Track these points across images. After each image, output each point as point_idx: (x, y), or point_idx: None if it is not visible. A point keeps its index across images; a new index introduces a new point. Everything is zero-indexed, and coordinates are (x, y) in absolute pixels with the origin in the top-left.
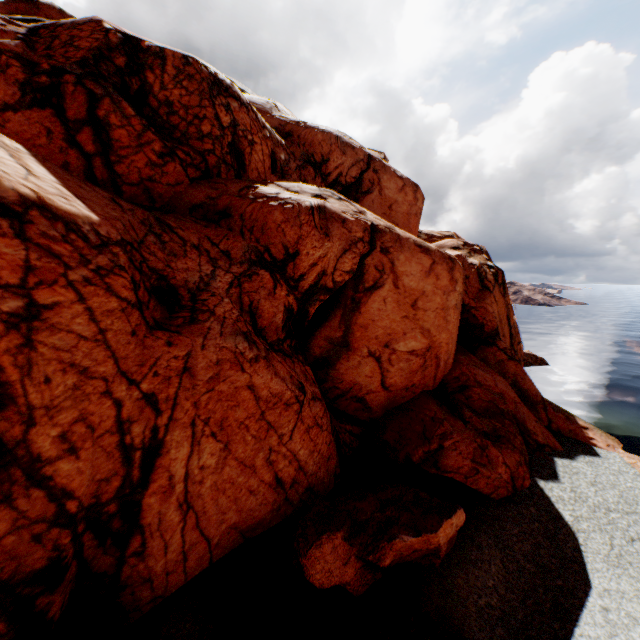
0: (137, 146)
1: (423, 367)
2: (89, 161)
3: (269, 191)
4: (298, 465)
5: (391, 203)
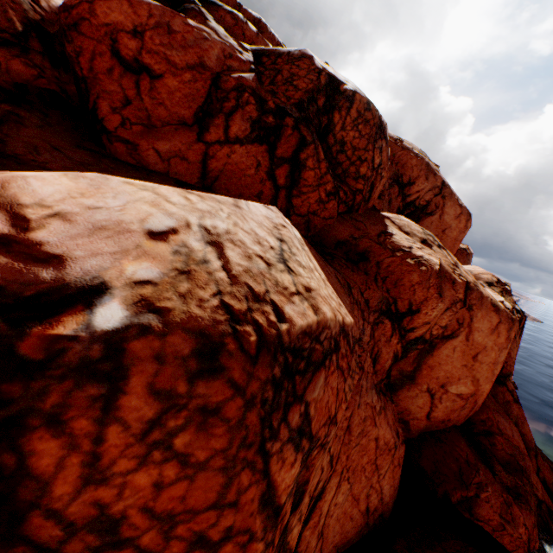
0: (316, 185)
1: (462, 407)
2: (276, 192)
3: (402, 242)
4: (380, 496)
5: (445, 227)
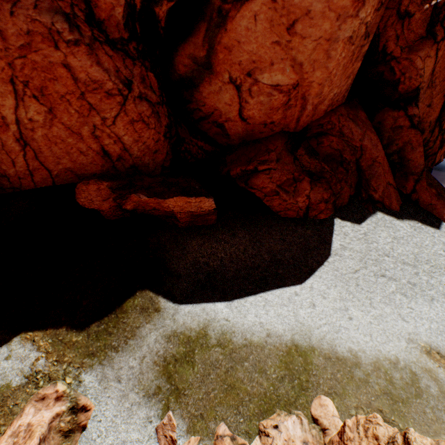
0: None
1: (286, 106)
2: None
3: None
4: (123, 147)
5: None
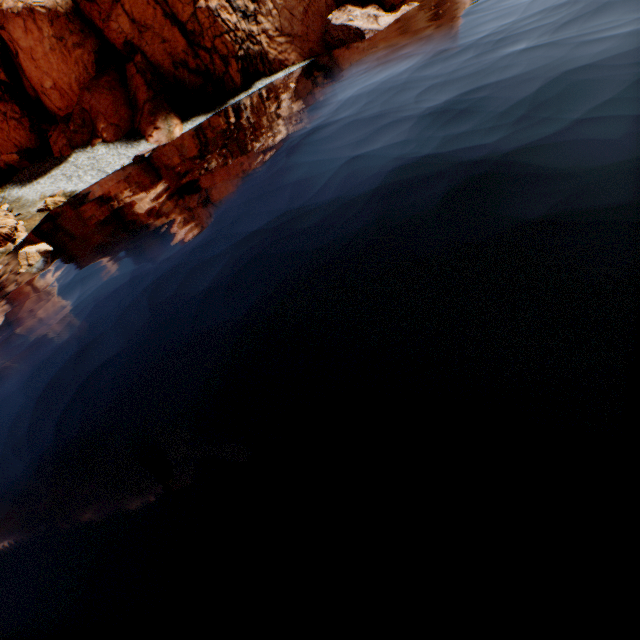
0: None
1: (63, 96)
2: None
3: None
4: (20, 142)
5: None
